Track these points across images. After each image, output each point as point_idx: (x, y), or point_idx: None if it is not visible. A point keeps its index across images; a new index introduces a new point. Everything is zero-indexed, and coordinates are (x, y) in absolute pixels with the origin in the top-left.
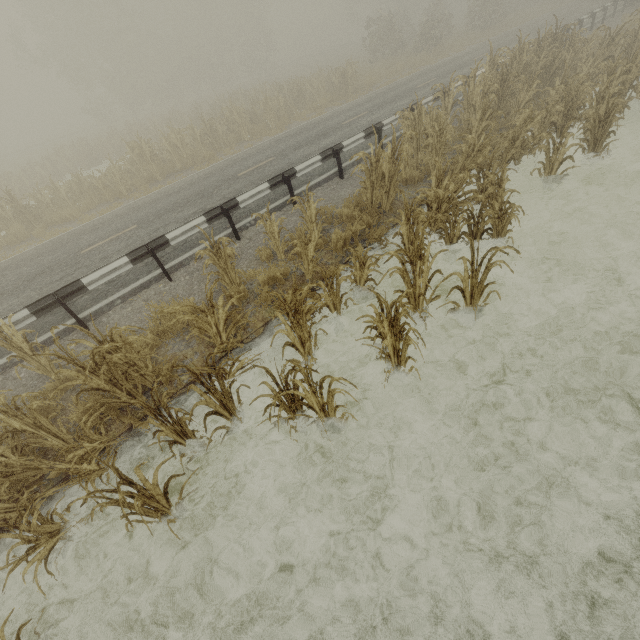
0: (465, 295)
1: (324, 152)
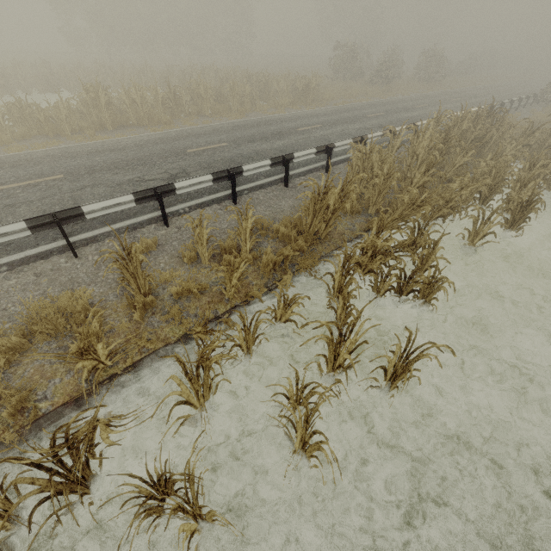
0: (387, 373)
1: (275, 158)
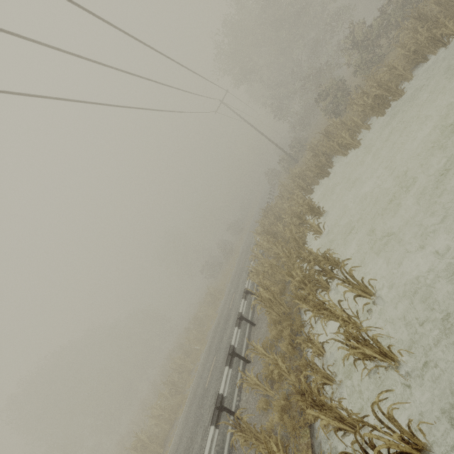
0: (363, 295)
1: (236, 323)
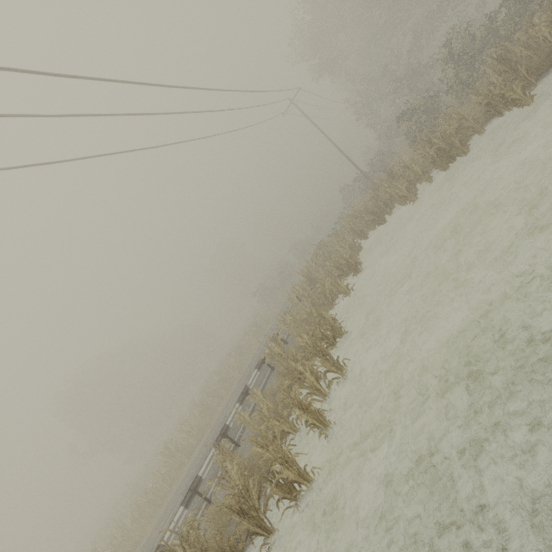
0: (335, 371)
1: (257, 366)
